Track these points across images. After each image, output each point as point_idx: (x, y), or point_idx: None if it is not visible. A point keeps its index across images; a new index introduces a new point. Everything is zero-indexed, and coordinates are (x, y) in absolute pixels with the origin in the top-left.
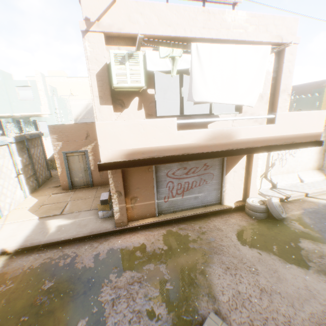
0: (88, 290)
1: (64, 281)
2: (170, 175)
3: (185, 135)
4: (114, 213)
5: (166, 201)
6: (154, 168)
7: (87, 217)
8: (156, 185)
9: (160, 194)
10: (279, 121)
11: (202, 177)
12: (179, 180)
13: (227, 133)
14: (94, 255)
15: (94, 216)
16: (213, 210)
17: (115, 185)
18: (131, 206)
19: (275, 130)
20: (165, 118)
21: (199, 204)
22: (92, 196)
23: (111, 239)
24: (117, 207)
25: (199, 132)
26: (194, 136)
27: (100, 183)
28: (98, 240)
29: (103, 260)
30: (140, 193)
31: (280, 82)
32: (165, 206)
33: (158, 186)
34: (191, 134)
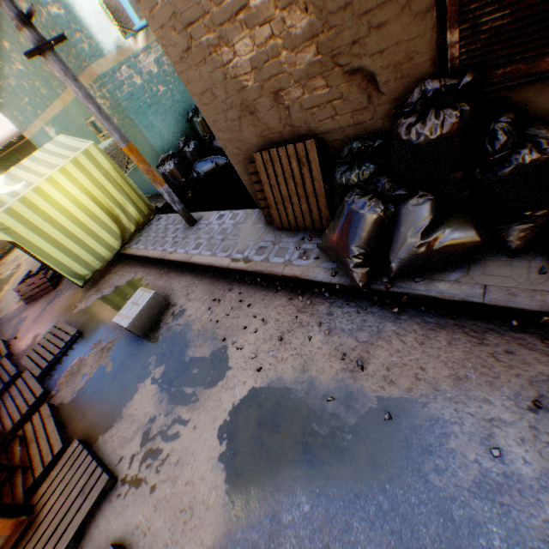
0: None
1: None
2: None
3: None
4: None
5: None
6: None
7: None
8: None
9: None
10: (3, 124)
11: None
12: None
13: None
14: None
15: None
16: None
17: None
18: None
19: (7, 129)
20: None
21: None
22: None
23: None
24: None
25: None
26: None
27: None
28: None
29: None
30: None
31: None
32: None
33: None
34: None
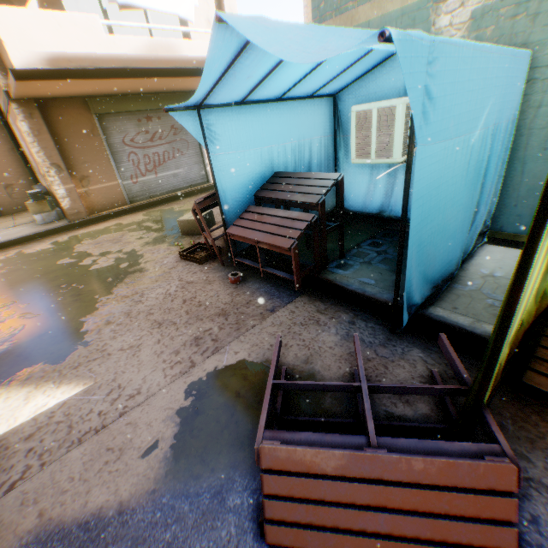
0: (59, 253)
1: (20, 260)
2: (129, 143)
3: (118, 43)
4: (61, 200)
5: (136, 182)
6: (101, 130)
7: (17, 229)
8: (112, 157)
9: (123, 172)
10: None
11: (175, 146)
12: (144, 150)
13: (168, 46)
14: (52, 243)
15: (30, 226)
16: (200, 188)
17: (47, 155)
18: (85, 190)
19: None
20: (84, 15)
21: (182, 184)
22: (11, 220)
23: (70, 232)
24: (64, 190)
25: (135, 41)
26: (130, 45)
27: (16, 209)
28: (49, 238)
29: (67, 241)
30: (92, 170)
31: (224, 4)
32: (136, 189)
33: (117, 160)
34: (125, 43)
